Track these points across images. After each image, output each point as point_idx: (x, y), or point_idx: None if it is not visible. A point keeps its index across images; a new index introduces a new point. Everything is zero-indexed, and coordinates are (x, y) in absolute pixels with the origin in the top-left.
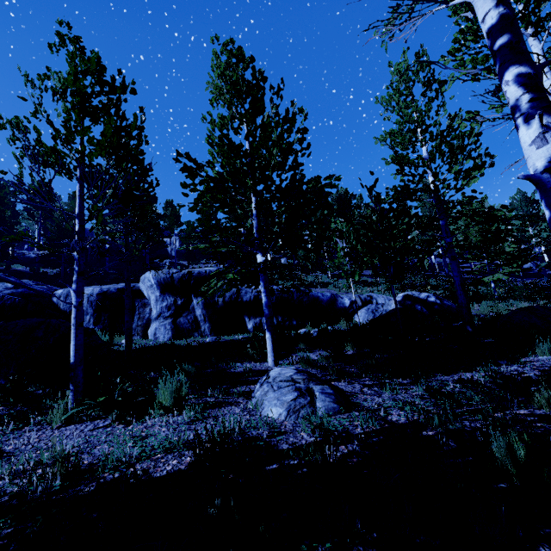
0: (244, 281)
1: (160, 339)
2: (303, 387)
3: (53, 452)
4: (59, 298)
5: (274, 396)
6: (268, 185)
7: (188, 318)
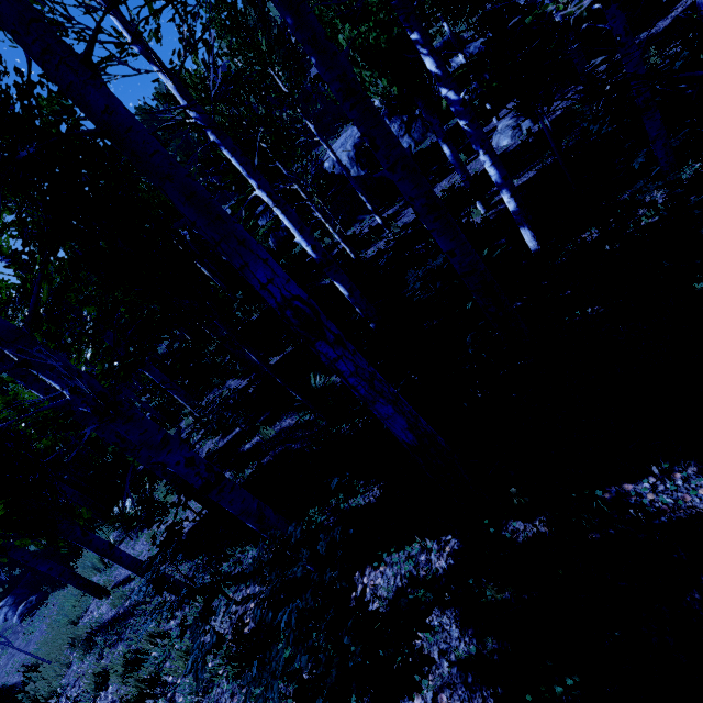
0: None
1: None
2: (515, 125)
3: (446, 187)
4: (330, 169)
5: (503, 137)
6: (449, 4)
7: (418, 127)
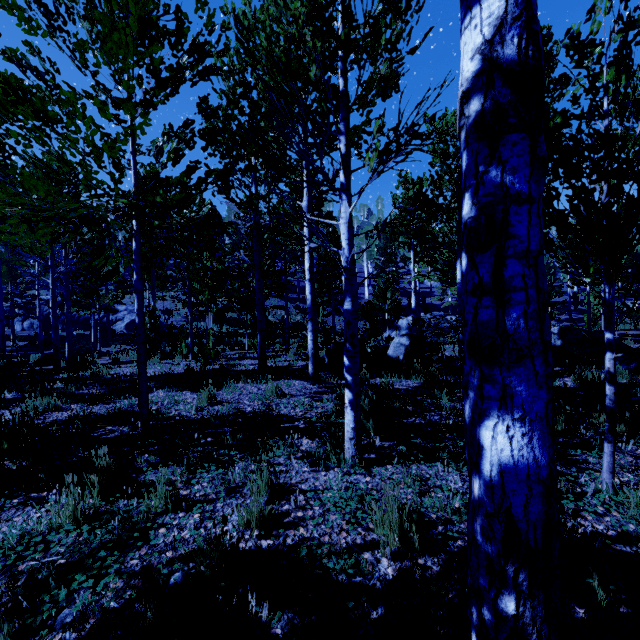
0: (25, 313)
1: (18, 330)
2: None
3: None
4: None
5: None
6: None
7: (29, 322)
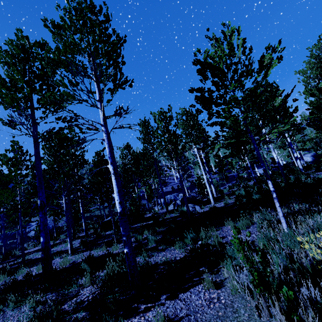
0: None
1: None
2: None
3: None
4: None
5: None
6: None
7: None
